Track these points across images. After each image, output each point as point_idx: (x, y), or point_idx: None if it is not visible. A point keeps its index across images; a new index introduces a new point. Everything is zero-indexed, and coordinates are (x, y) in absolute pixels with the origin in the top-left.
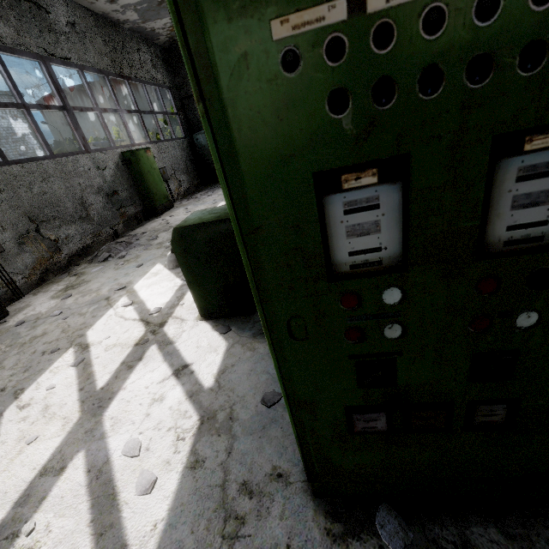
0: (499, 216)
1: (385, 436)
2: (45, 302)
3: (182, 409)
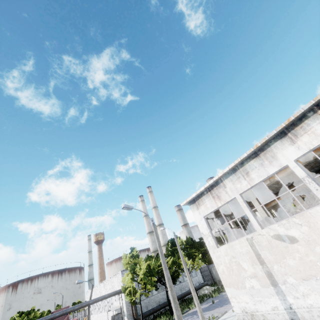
0: None
1: None
2: None
3: None
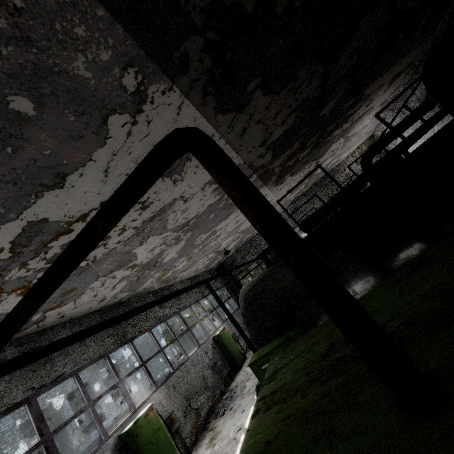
0: None
1: None
2: (204, 452)
3: None
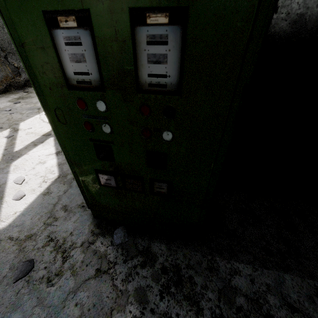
0: (143, 66)
1: (116, 190)
2: (4, 102)
3: (52, 169)
